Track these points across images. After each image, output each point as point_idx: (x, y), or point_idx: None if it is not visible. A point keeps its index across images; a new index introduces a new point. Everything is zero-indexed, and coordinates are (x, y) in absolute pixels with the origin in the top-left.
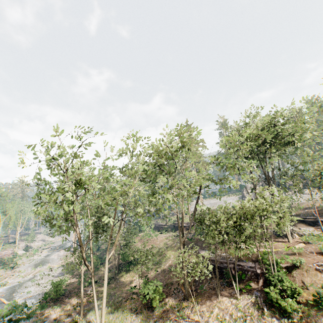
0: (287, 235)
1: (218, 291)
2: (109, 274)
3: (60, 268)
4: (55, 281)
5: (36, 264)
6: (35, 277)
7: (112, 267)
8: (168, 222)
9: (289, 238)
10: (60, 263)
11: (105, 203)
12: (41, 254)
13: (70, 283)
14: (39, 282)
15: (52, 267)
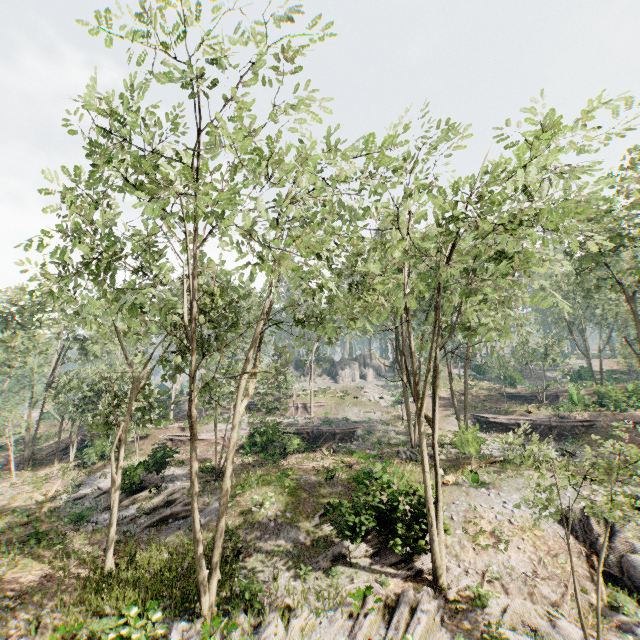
0: None
1: (56, 457)
2: None
3: None
4: None
5: None
6: None
7: None
8: None
9: None
10: None
11: None
12: None
13: None
14: None
15: None
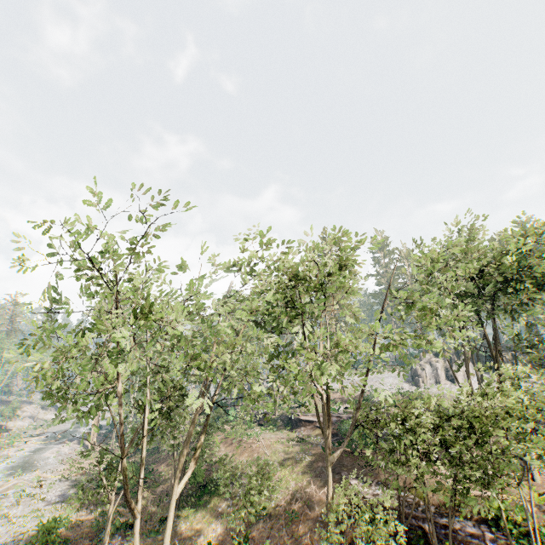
0: (531, 467)
1: None
2: (158, 508)
3: (59, 482)
4: (47, 520)
5: (12, 468)
6: (5, 498)
7: (165, 493)
8: (278, 409)
9: (534, 474)
10: (60, 470)
11: (198, 368)
12: (24, 447)
13: (76, 523)
14: (10, 513)
15: (43, 479)
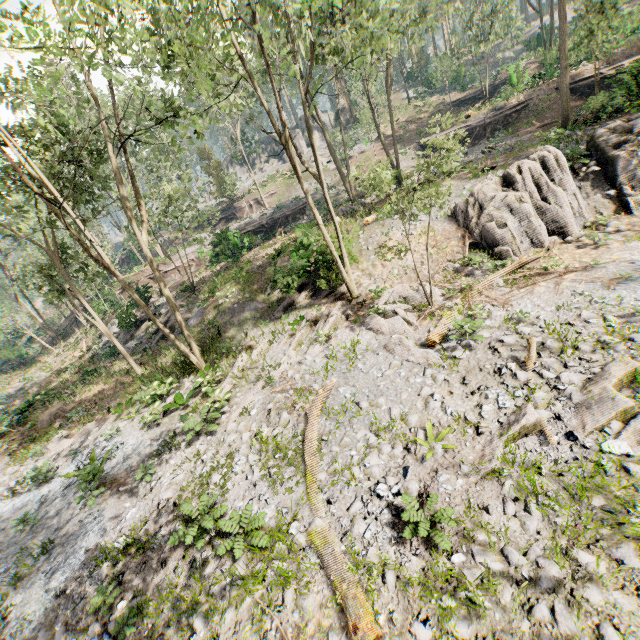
0: (158, 253)
1: (73, 327)
2: None
3: None
4: None
5: None
6: None
7: None
8: None
9: (161, 255)
10: None
11: None
12: None
13: None
14: None
15: None
